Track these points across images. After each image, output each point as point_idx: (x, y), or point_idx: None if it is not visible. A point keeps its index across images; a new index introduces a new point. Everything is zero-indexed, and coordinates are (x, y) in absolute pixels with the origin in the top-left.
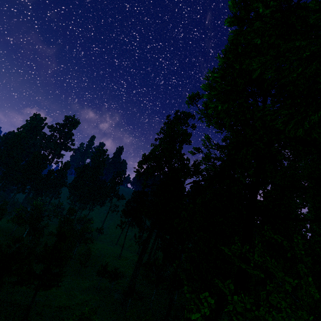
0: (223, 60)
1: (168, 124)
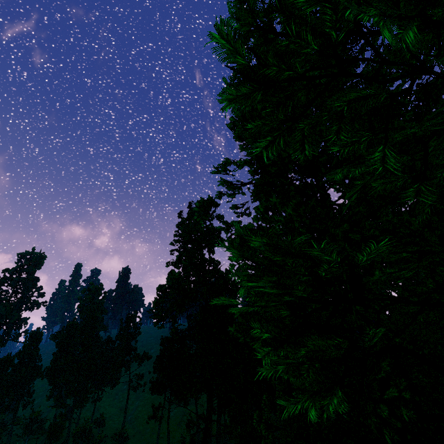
0: (264, 240)
1: (182, 226)
